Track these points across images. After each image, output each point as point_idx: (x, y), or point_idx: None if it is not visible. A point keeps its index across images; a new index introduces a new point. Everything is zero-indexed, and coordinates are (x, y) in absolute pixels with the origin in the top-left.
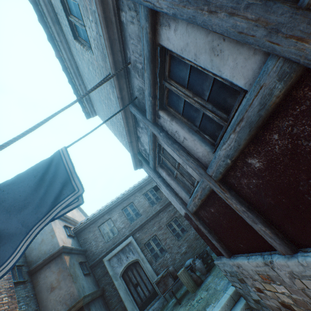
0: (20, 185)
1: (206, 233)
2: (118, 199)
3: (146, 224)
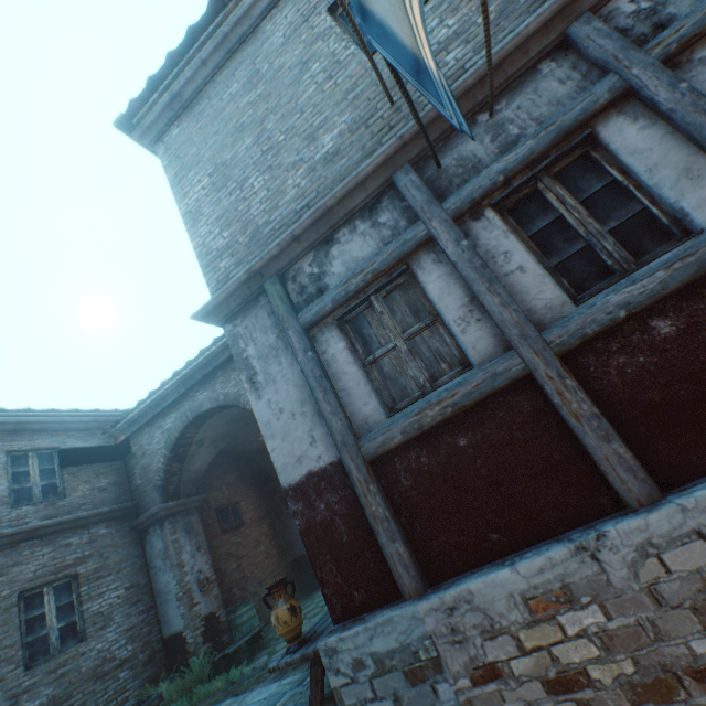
0: None
1: (385, 518)
2: None
3: None
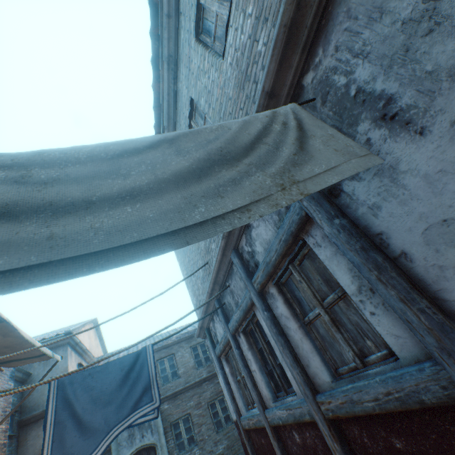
0: (108, 376)
1: None
2: (158, 344)
3: (183, 393)
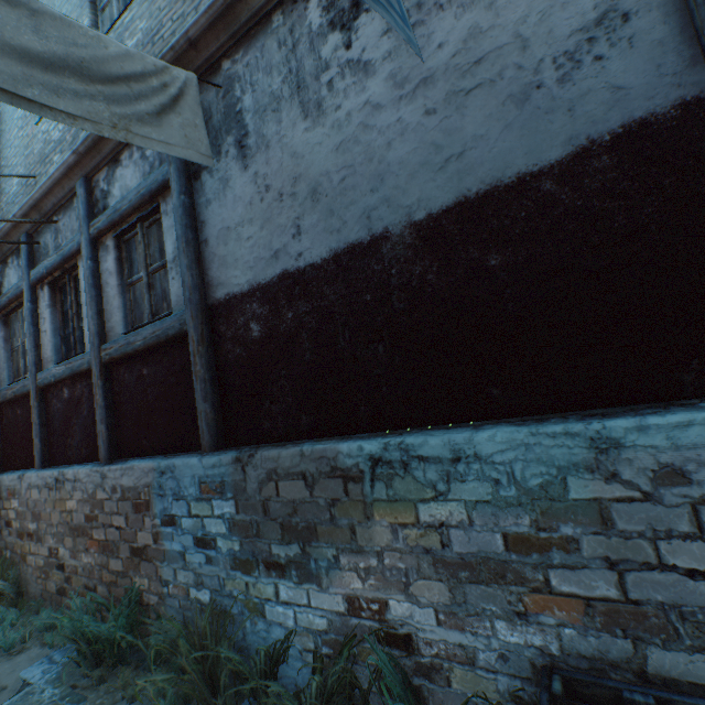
0: None
1: None
2: None
3: None
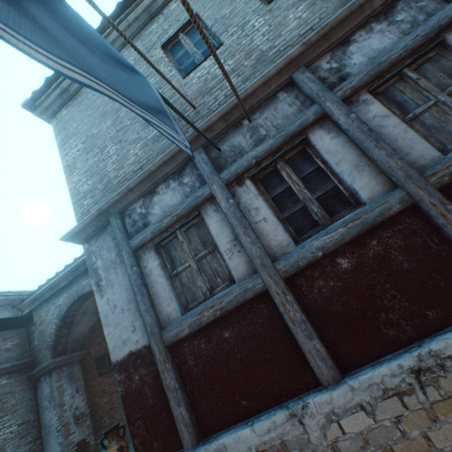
0: (71, 14)
1: (175, 388)
2: None
3: None
